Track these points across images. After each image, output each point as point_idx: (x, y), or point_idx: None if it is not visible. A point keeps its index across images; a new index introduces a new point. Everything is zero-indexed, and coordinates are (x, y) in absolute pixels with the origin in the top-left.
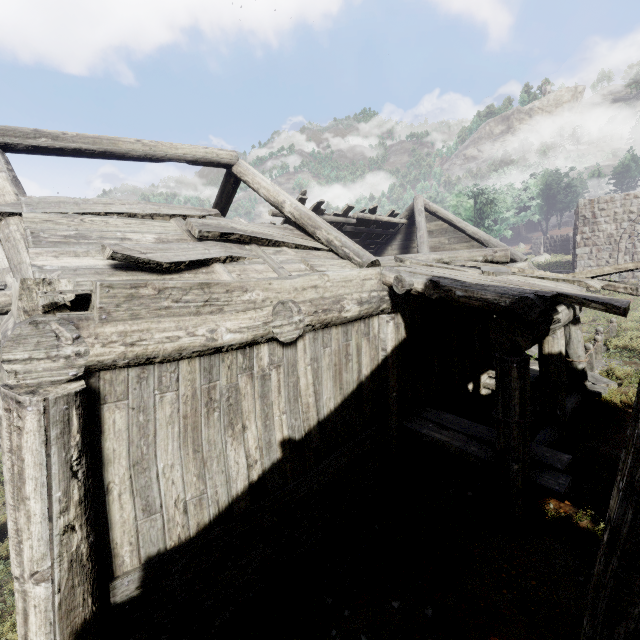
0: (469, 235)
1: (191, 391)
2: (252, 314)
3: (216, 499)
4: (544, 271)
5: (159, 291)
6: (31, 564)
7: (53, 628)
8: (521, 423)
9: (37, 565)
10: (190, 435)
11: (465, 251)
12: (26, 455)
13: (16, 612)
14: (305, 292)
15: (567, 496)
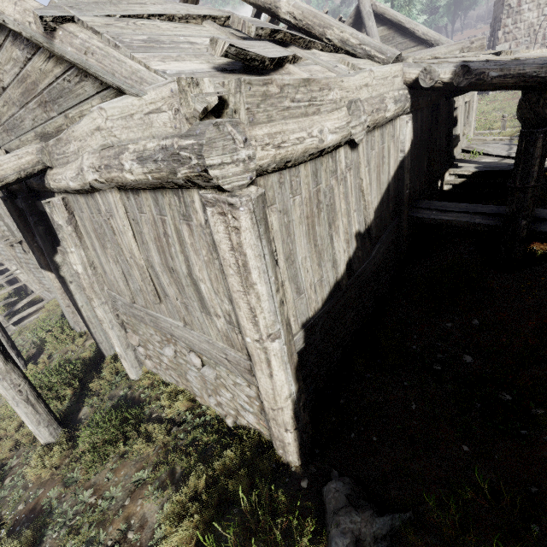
0: (418, 37)
1: (308, 194)
2: (337, 115)
3: (328, 281)
4: None
5: (280, 89)
6: (267, 329)
7: (288, 366)
8: (537, 186)
9: (271, 329)
10: (311, 233)
11: (443, 46)
12: (247, 250)
13: (261, 362)
14: (361, 91)
15: (545, 240)
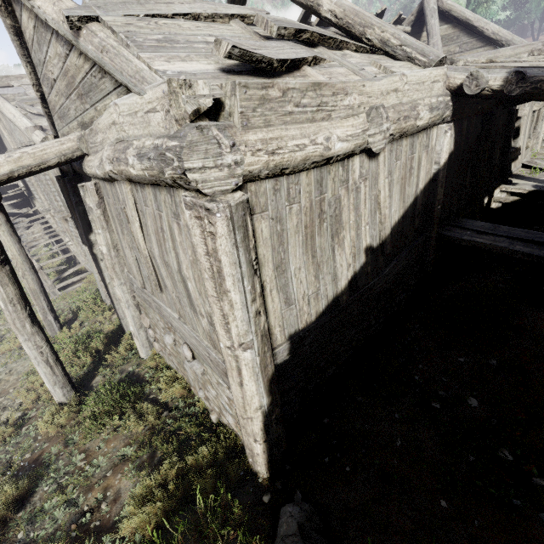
0: (487, 37)
1: (309, 203)
2: (352, 121)
3: (326, 294)
4: None
5: (283, 93)
6: (239, 338)
7: (259, 377)
8: None
9: (243, 338)
10: (309, 243)
11: (508, 48)
12: (222, 257)
13: (231, 369)
14: (388, 97)
15: None
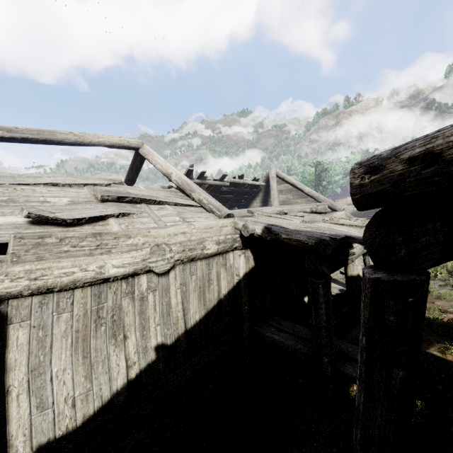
0: (306, 193)
1: (83, 311)
2: (134, 254)
3: (100, 394)
4: (349, 218)
5: (61, 240)
6: None
7: None
8: (327, 327)
9: None
10: (81, 345)
11: (298, 205)
12: None
13: None
14: (176, 237)
15: None
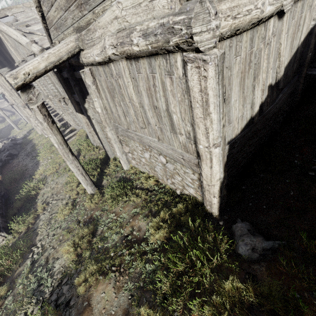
0: None
1: (245, 55)
2: None
3: (246, 117)
4: None
5: None
6: (213, 141)
7: (221, 163)
8: None
9: (216, 141)
10: (242, 83)
11: None
12: (210, 91)
13: (207, 159)
14: None
15: None
